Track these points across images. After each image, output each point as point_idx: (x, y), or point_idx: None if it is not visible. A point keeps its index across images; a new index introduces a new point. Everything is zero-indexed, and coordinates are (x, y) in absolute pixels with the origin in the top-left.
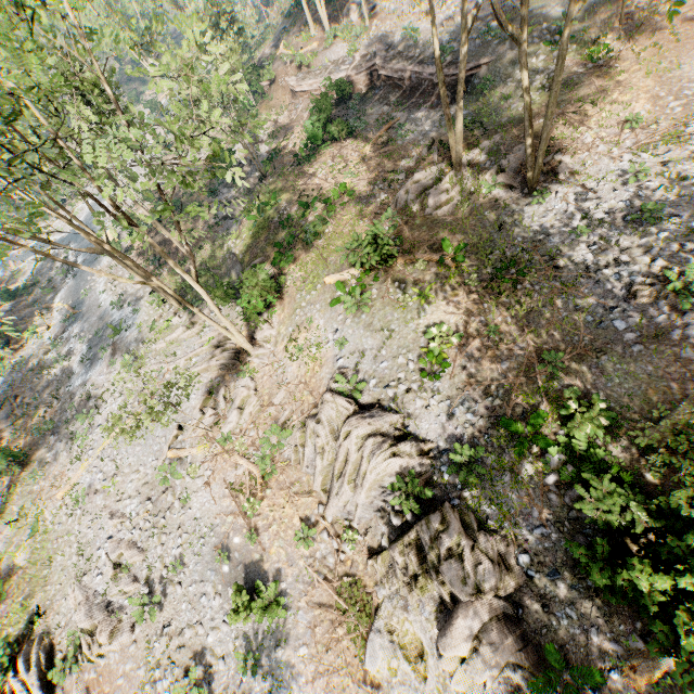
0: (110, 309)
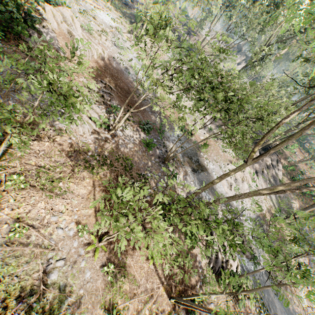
0: None
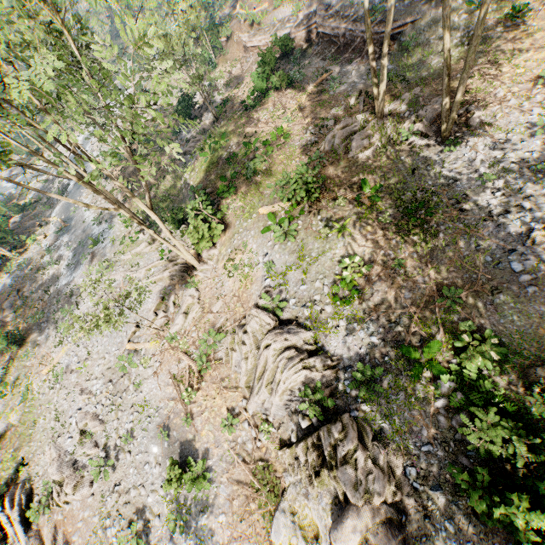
0: (91, 224)
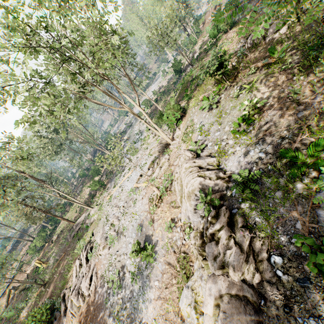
0: (136, 136)
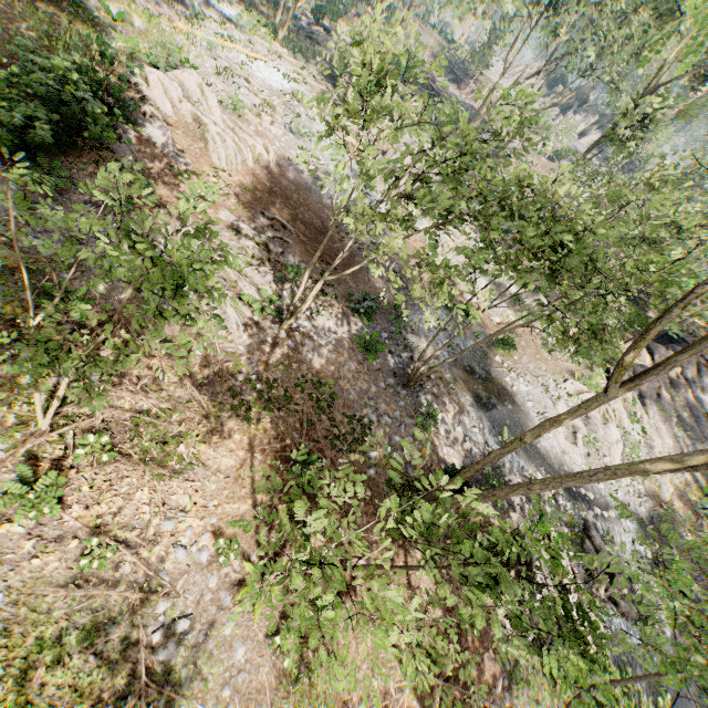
0: None
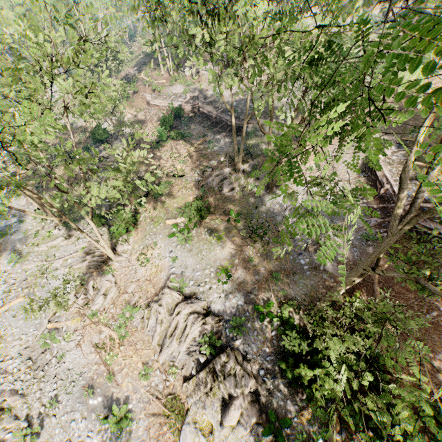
0: None
